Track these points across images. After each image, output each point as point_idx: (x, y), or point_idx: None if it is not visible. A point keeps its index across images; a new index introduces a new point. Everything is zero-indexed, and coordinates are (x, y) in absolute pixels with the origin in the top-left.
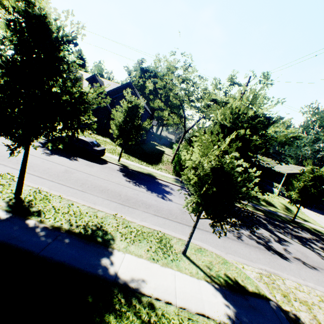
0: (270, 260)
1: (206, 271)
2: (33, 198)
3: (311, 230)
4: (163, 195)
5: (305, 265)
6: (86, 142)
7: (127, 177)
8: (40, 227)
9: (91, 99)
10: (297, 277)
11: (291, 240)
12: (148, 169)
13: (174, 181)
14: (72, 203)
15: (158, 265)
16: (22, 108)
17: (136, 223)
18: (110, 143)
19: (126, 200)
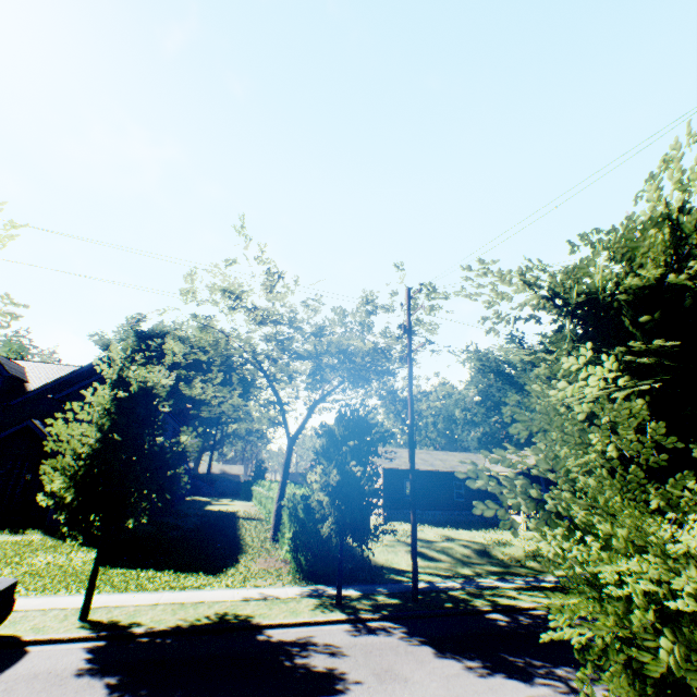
0: None
1: None
2: None
3: None
4: None
5: None
6: None
7: None
8: None
9: None
10: None
11: None
12: (211, 600)
13: (319, 608)
14: None
15: None
16: None
17: None
18: (45, 545)
19: None
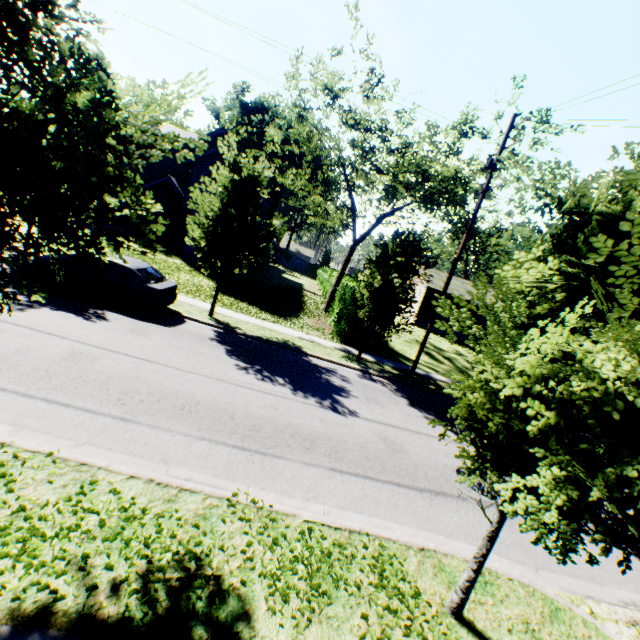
0: None
1: None
2: None
3: None
4: (332, 401)
5: None
6: (126, 270)
7: (238, 358)
8: None
9: (141, 125)
10: None
11: None
12: (280, 331)
13: (344, 358)
14: (91, 480)
15: None
16: None
17: (297, 517)
18: (184, 268)
19: (252, 432)
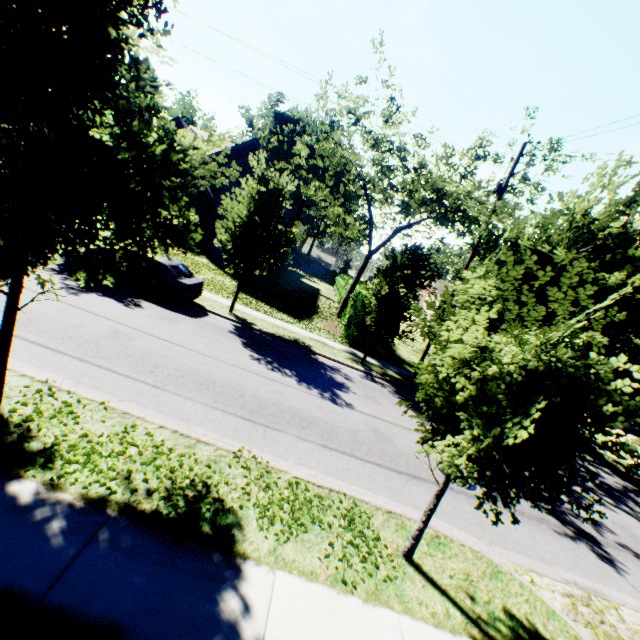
0: (575, 554)
1: (464, 604)
2: (32, 410)
3: (619, 467)
4: (332, 394)
5: (639, 561)
6: (161, 266)
7: (252, 350)
8: (50, 501)
9: (195, 164)
10: (639, 597)
11: (594, 495)
12: (292, 331)
13: (350, 360)
14: (133, 424)
15: (356, 599)
16: (2, 175)
17: (288, 473)
18: (210, 267)
19: (258, 409)
